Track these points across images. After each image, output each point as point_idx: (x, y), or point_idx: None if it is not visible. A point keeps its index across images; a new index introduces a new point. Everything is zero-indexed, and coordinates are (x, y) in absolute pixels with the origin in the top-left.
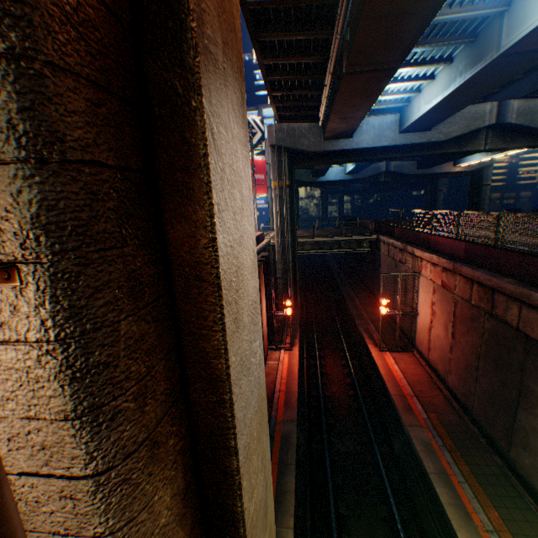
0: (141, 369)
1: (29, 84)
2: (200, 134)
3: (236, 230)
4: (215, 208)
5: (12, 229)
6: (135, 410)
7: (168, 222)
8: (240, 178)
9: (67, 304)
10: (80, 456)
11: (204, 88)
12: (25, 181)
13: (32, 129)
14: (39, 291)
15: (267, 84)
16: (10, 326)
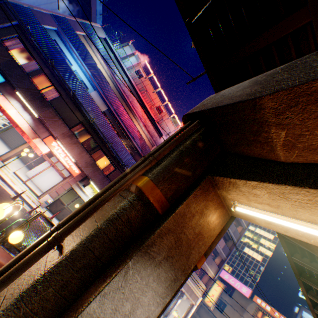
0: (36, 307)
1: (98, 232)
2: (121, 268)
3: (111, 317)
4: (102, 292)
5: (70, 248)
6: (20, 315)
7: (96, 282)
8: (140, 303)
9: (54, 268)
10: (7, 305)
11: (134, 259)
12: (80, 243)
13: (90, 238)
14: (57, 261)
15: (313, 311)
16: (50, 262)
